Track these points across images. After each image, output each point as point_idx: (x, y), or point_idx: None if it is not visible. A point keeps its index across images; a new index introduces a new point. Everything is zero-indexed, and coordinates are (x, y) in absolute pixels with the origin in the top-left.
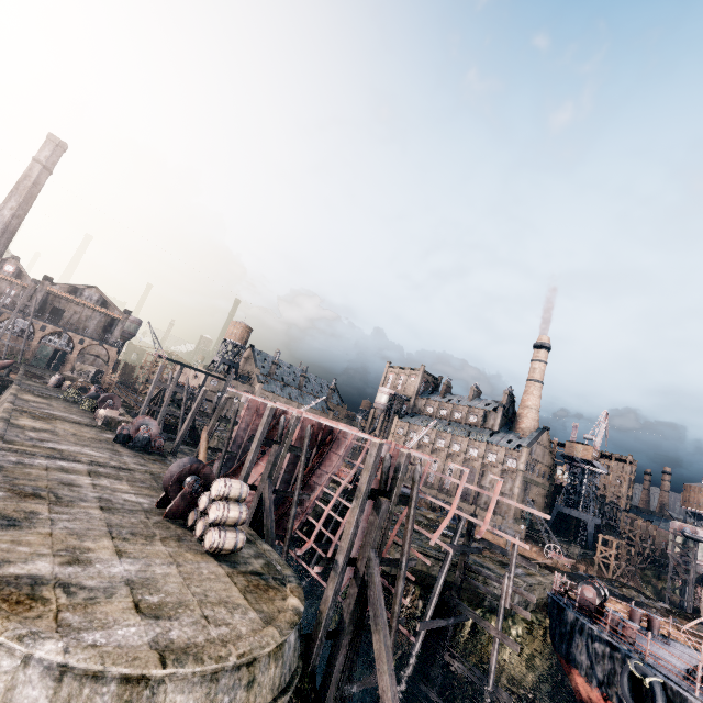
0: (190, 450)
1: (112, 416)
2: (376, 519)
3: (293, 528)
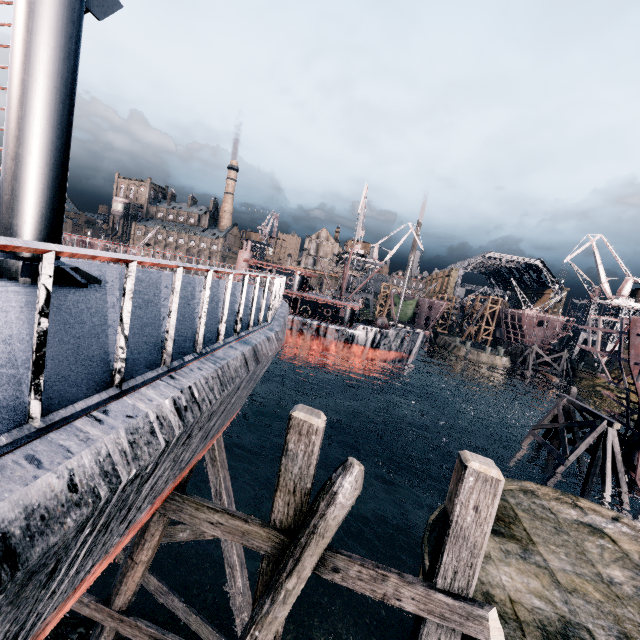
0: None
1: None
2: None
3: None
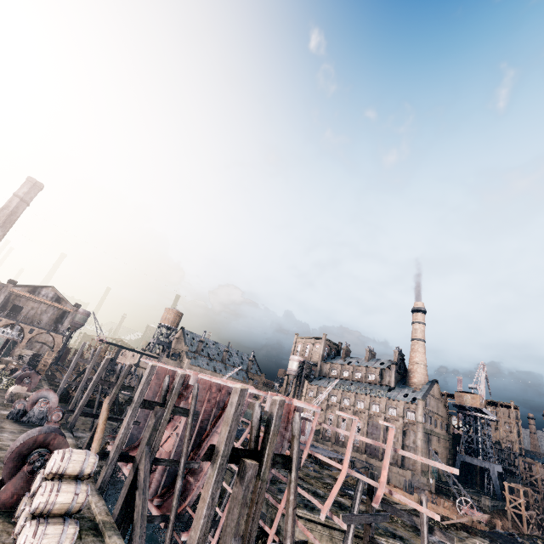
0: (109, 424)
1: (19, 392)
2: (239, 490)
3: (184, 505)
